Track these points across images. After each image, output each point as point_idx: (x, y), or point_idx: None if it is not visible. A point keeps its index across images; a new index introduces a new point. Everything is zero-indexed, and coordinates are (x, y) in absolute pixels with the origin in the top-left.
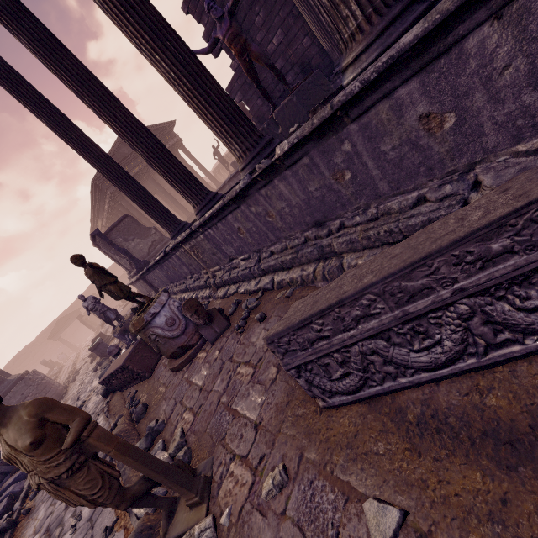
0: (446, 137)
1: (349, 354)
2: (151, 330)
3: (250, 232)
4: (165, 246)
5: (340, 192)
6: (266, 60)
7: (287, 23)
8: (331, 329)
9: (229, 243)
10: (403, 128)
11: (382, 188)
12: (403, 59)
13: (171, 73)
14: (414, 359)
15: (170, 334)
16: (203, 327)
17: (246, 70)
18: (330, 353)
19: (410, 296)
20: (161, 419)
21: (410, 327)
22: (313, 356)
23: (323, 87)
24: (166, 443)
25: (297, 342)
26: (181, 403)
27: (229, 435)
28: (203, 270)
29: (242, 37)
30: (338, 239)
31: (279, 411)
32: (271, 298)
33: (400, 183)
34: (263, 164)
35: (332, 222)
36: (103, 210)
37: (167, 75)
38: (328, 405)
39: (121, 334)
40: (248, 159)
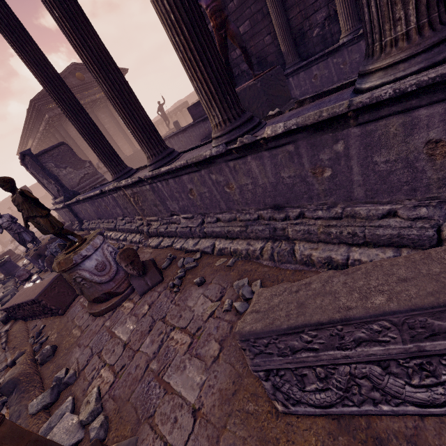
0: (445, 166)
1: (334, 371)
2: (78, 273)
3: (202, 196)
4: (96, 181)
5: (313, 185)
6: (240, 41)
7: (256, 18)
8: (323, 343)
9: (175, 200)
10: (405, 146)
11: (357, 193)
12: (445, 81)
13: (170, 15)
14: (409, 393)
15: (98, 280)
16: (134, 277)
17: (220, 44)
18: (314, 366)
19: (432, 334)
20: (72, 368)
21: (418, 363)
22: (292, 365)
23: (281, 82)
24: (75, 401)
25: (277, 346)
26: (98, 356)
27: (159, 414)
28: (137, 216)
29: (224, 13)
30: (295, 226)
31: (224, 400)
32: (211, 262)
33: (377, 194)
34: (247, 139)
35: (292, 209)
36: (37, 131)
37: (166, 16)
38: (289, 412)
39: (34, 258)
40: (227, 129)
